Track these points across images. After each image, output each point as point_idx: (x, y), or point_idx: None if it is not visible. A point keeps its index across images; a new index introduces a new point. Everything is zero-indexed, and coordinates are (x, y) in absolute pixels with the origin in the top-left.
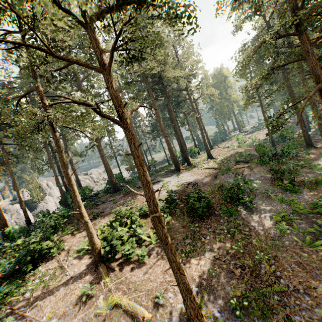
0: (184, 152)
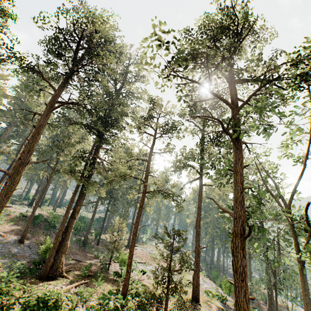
0: (42, 197)
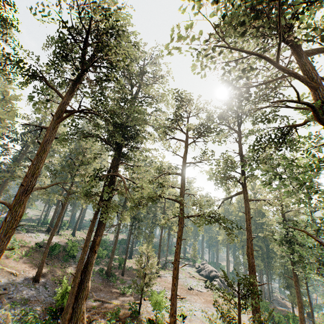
0: (60, 222)
